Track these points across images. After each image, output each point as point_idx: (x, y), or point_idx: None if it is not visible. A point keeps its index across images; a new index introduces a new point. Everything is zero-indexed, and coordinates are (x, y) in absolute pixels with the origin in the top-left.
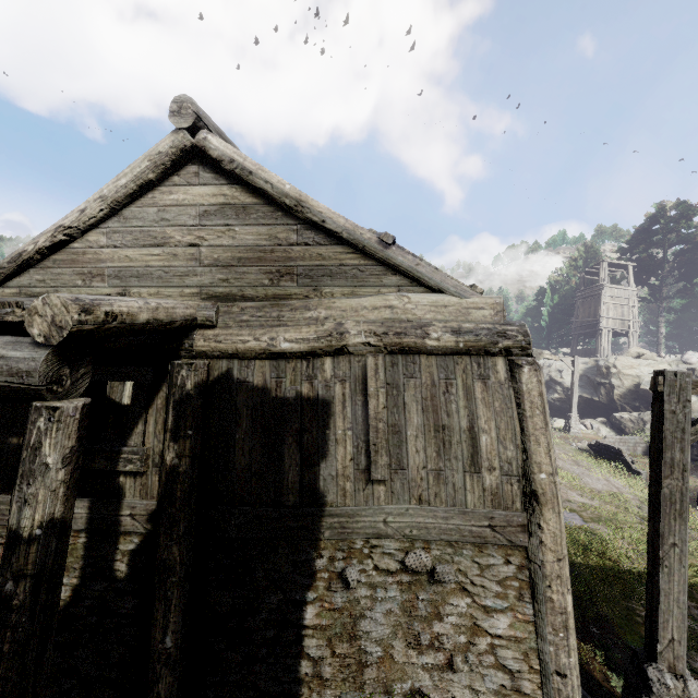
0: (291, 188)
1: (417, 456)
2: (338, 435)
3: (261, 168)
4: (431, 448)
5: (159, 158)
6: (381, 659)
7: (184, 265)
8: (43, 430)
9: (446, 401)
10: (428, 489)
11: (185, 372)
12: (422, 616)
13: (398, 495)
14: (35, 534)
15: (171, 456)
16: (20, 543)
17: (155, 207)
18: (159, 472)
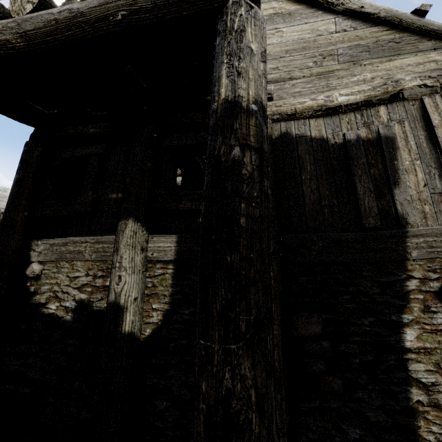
0: None
1: None
2: (406, 166)
3: None
4: None
5: None
6: None
7: None
8: (244, 17)
9: None
10: None
11: None
12: None
13: None
14: (251, 108)
15: None
16: (240, 110)
17: None
18: None
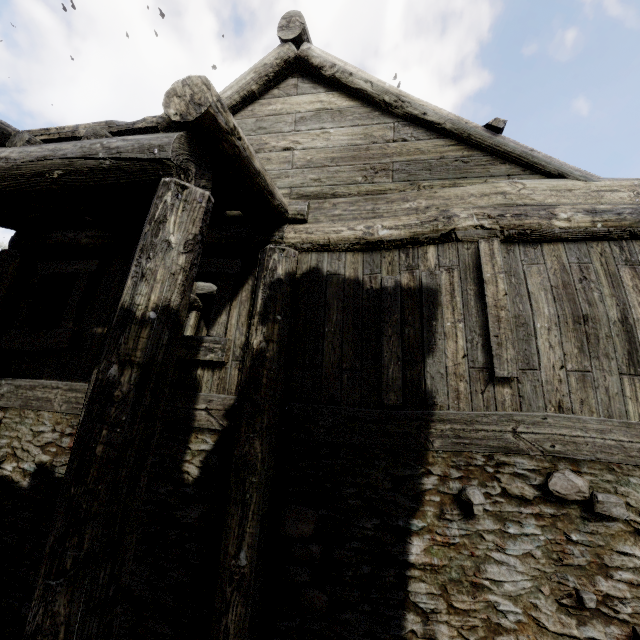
0: (391, 86)
1: (551, 352)
2: (447, 328)
3: (361, 70)
4: (570, 343)
5: (264, 69)
6: (521, 624)
7: (277, 168)
8: (169, 204)
9: (585, 289)
10: (569, 394)
11: (277, 256)
12: (579, 567)
13: (529, 400)
14: (148, 317)
15: (259, 339)
16: (131, 322)
17: (253, 118)
18: (239, 366)
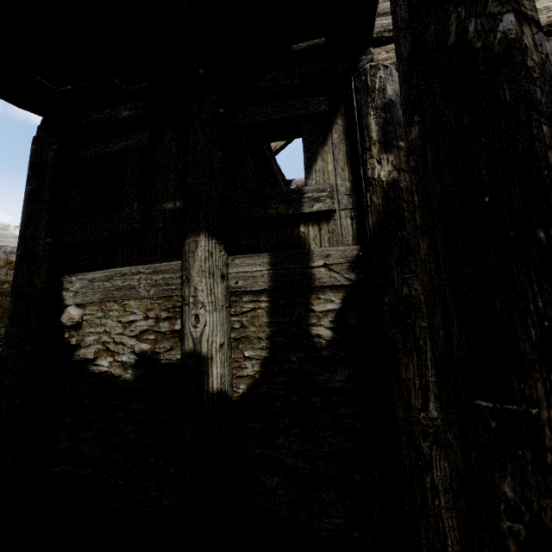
0: None
1: None
2: None
3: None
4: None
5: None
6: None
7: None
8: None
9: None
10: None
11: (383, 73)
12: None
13: None
14: None
15: (387, 169)
16: None
17: None
18: (351, 214)
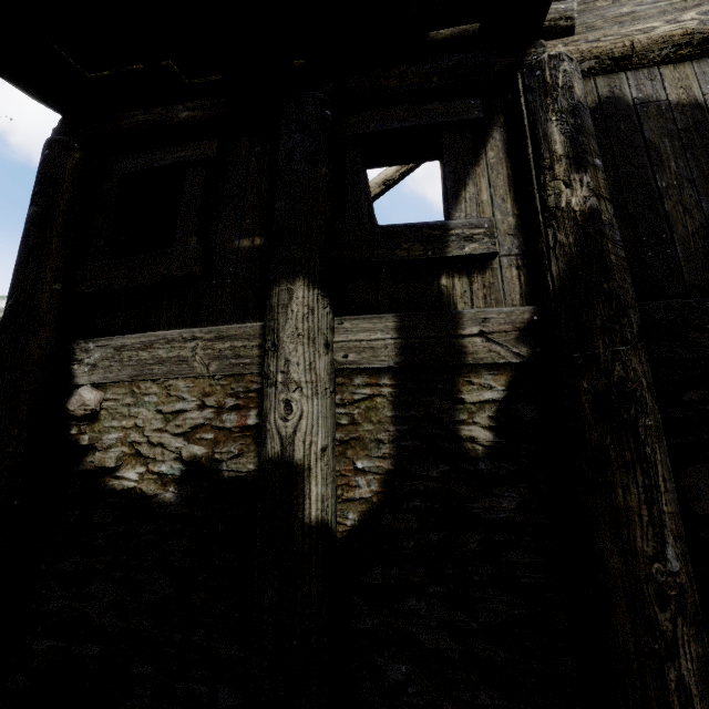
0: None
1: None
2: None
3: None
4: None
5: None
6: None
7: None
8: None
9: None
10: None
11: (568, 67)
12: None
13: None
14: None
15: (581, 194)
16: None
17: None
18: (517, 262)
